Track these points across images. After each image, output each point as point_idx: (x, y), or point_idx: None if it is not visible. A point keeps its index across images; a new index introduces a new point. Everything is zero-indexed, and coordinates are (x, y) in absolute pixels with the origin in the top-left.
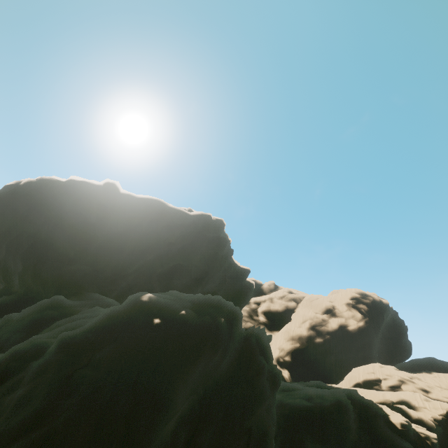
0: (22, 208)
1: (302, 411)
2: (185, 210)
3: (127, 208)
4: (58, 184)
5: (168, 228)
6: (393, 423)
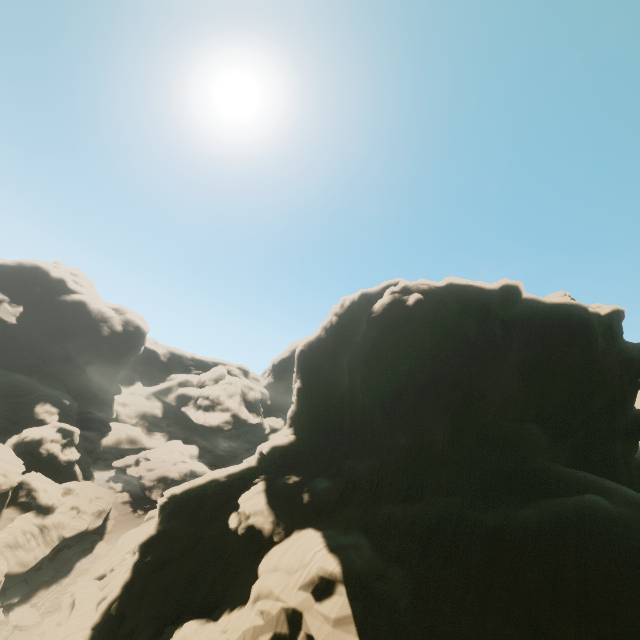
0: (426, 344)
1: None
2: (598, 310)
3: (533, 322)
4: (442, 296)
5: (609, 353)
6: None
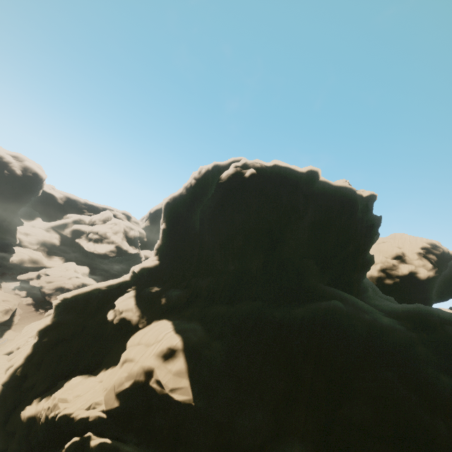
0: (254, 204)
1: None
2: (362, 193)
3: (323, 197)
4: (269, 173)
5: (362, 220)
6: None
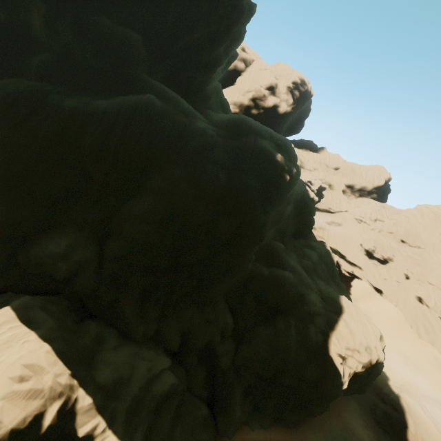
0: None
1: None
2: None
3: None
4: None
5: None
6: (309, 195)
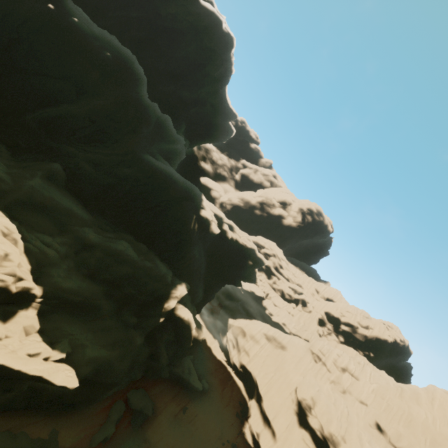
0: None
1: (148, 161)
2: None
3: None
4: None
5: None
6: (200, 210)
